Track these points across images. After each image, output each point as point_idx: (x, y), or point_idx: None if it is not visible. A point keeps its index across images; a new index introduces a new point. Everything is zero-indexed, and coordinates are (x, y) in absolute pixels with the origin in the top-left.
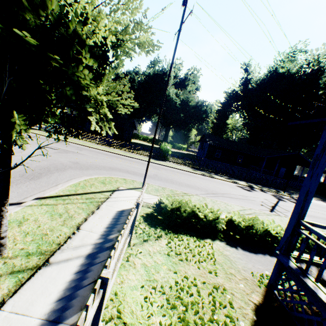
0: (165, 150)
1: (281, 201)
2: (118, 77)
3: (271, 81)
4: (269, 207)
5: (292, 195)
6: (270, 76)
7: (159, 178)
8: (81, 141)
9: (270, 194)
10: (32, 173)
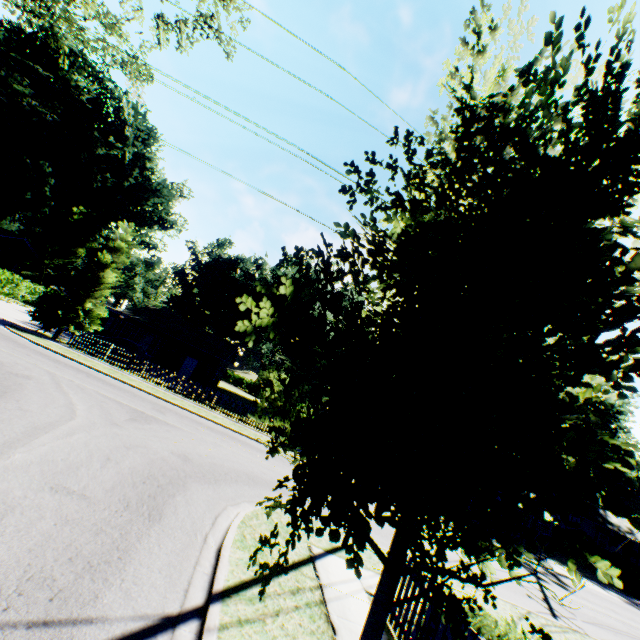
0: None
1: (543, 583)
2: (219, 262)
3: None
4: (542, 601)
5: (542, 563)
6: None
7: None
8: (147, 383)
9: None
10: (138, 495)
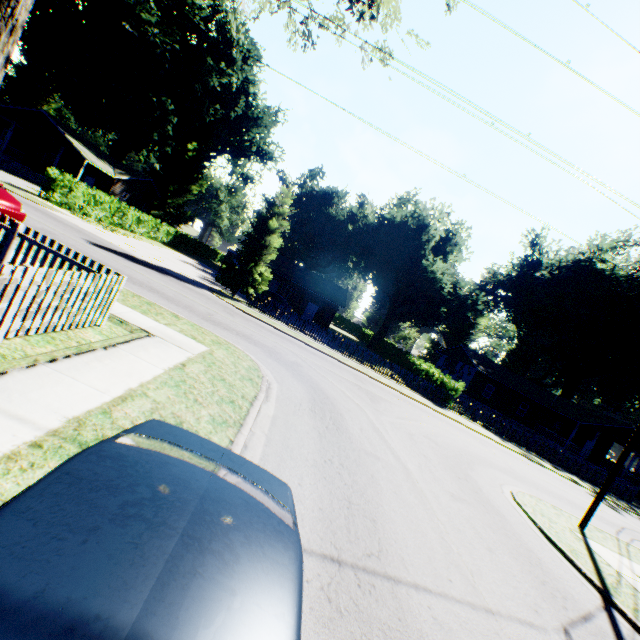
0: (452, 388)
1: None
2: (312, 195)
3: (577, 275)
4: None
5: None
6: (578, 268)
7: (527, 480)
8: (316, 343)
9: (639, 520)
10: (473, 493)
